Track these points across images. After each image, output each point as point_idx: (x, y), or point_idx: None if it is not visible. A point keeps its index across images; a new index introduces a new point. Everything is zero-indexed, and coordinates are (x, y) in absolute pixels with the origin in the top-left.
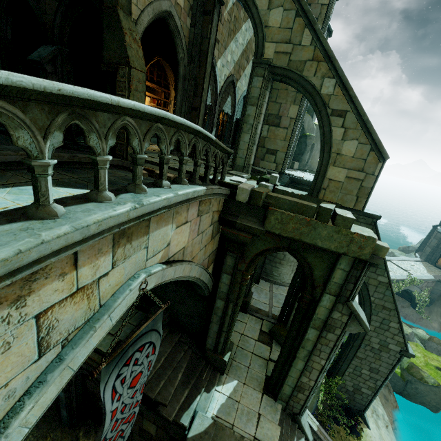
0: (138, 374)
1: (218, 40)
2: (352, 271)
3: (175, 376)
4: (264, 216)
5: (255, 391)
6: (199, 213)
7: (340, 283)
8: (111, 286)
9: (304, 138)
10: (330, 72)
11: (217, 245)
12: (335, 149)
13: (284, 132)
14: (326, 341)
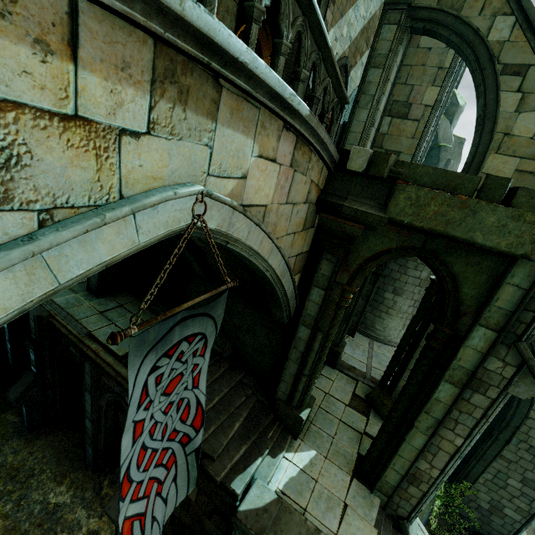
0: (176, 376)
1: (334, 1)
2: (534, 288)
3: (230, 425)
4: (386, 203)
5: (342, 471)
6: (293, 164)
7: (507, 309)
8: (143, 172)
9: (437, 149)
10: (507, 6)
11: (308, 248)
12: (503, 127)
13: (413, 126)
14: (469, 407)
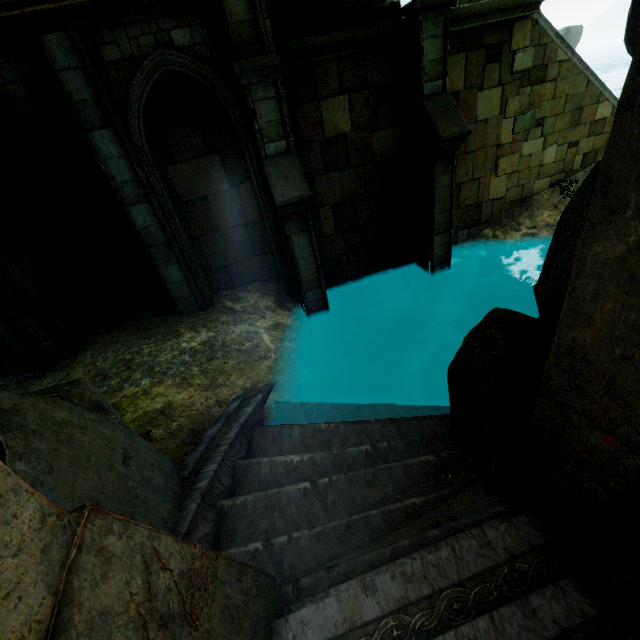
0: None
1: None
2: None
3: None
4: None
5: None
6: None
7: None
8: None
9: None
10: None
11: None
12: None
13: None
14: None
